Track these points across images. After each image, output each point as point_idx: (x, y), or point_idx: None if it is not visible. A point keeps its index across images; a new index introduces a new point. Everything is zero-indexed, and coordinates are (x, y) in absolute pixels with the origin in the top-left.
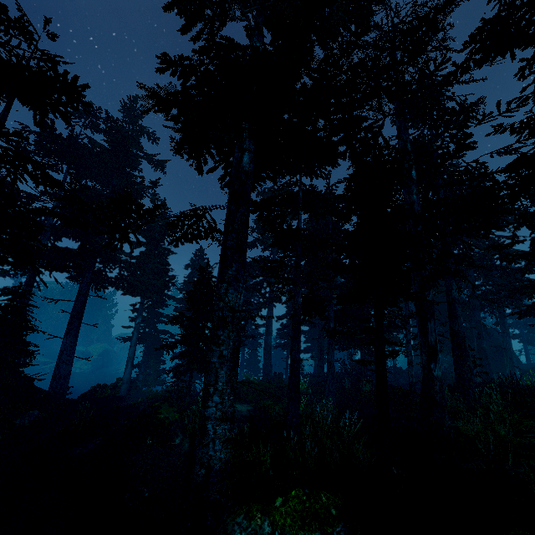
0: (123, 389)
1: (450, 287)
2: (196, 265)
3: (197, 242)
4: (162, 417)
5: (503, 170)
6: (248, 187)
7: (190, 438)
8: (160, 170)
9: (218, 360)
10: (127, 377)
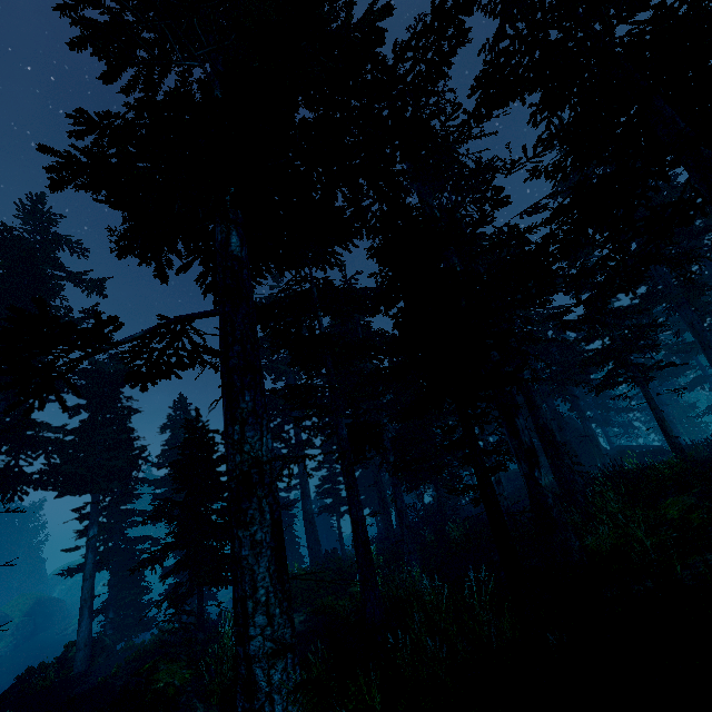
0: (79, 661)
1: (520, 374)
2: (177, 423)
3: (178, 375)
4: (162, 686)
5: (548, 221)
6: (246, 279)
7: (218, 705)
8: (98, 293)
9: (251, 552)
10: (84, 636)
